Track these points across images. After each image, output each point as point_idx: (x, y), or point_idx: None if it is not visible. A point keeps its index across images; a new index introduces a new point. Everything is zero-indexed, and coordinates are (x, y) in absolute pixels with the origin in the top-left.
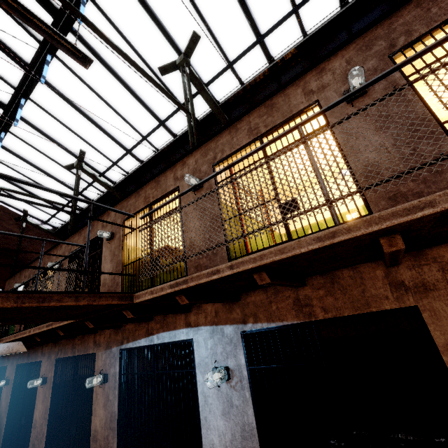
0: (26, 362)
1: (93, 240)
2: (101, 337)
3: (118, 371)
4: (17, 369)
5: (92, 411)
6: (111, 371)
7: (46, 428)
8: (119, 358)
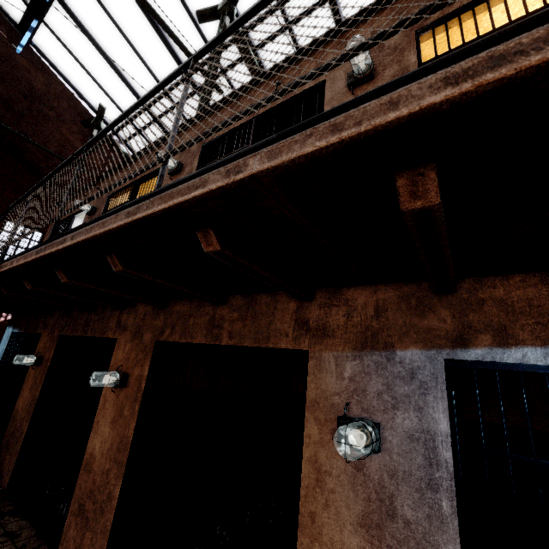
0: (81, 335)
1: (279, 107)
2: (330, 311)
3: (448, 431)
4: (60, 343)
5: (300, 519)
6: (400, 420)
7: (119, 485)
8: (447, 387)
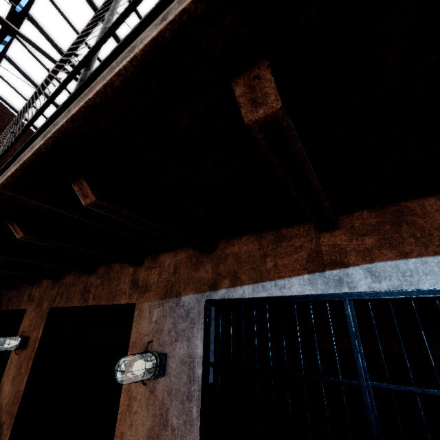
0: (4, 309)
1: None
2: (150, 272)
3: (201, 353)
4: None
5: None
6: (178, 350)
7: (8, 434)
8: (204, 320)
